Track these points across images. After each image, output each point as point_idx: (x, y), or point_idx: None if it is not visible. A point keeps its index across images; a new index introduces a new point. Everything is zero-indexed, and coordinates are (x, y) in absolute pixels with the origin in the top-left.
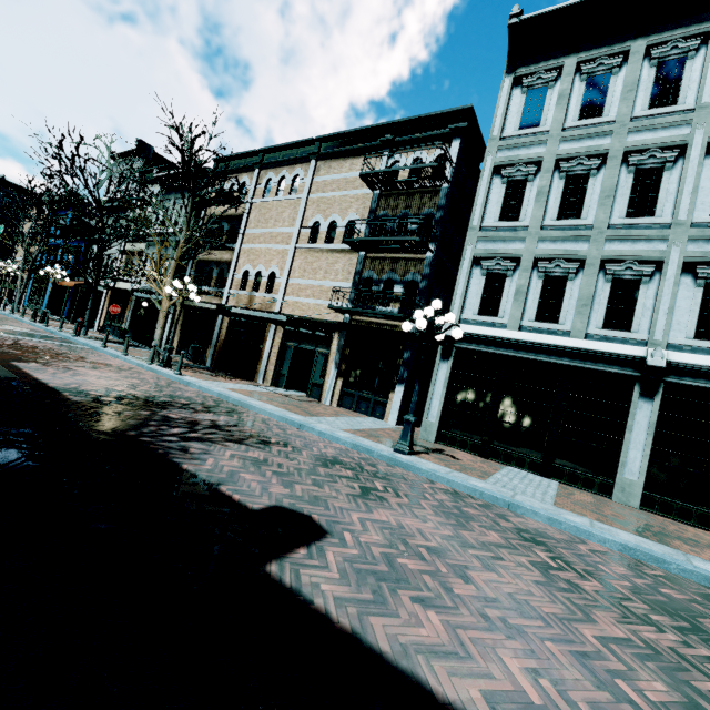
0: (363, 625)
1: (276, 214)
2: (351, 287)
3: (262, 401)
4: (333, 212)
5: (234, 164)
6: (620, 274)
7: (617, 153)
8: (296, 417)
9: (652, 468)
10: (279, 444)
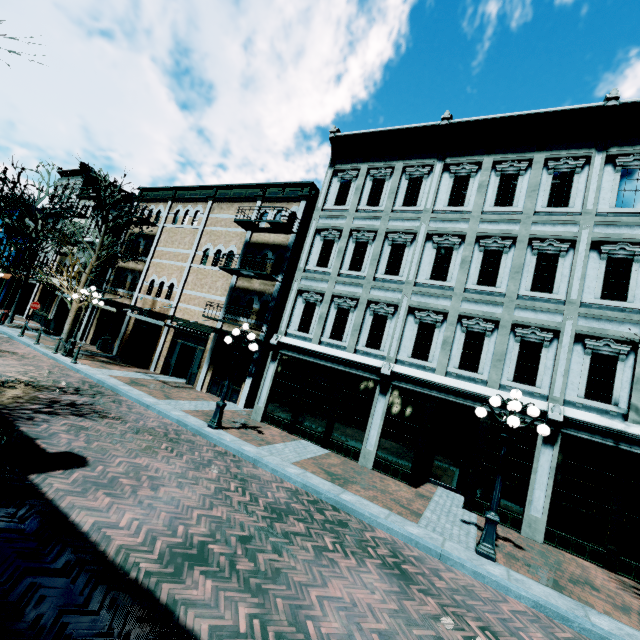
0: (61, 498)
1: (180, 238)
2: (218, 303)
3: (134, 386)
4: (220, 242)
5: (154, 194)
6: (378, 311)
7: (382, 232)
8: (150, 400)
9: (382, 442)
10: (114, 418)
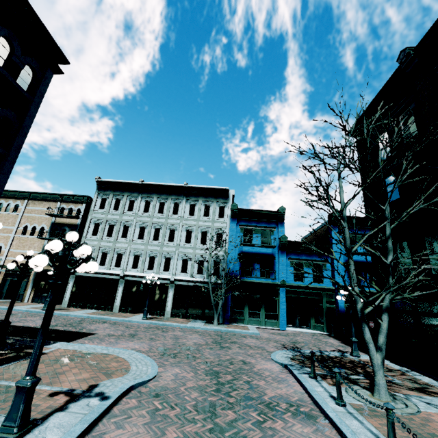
0: None
1: (5, 220)
2: None
3: None
4: (35, 222)
5: None
6: (119, 252)
7: (120, 221)
8: (6, 307)
9: (122, 301)
10: None
